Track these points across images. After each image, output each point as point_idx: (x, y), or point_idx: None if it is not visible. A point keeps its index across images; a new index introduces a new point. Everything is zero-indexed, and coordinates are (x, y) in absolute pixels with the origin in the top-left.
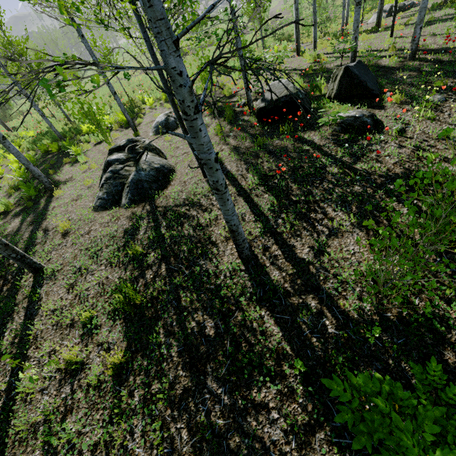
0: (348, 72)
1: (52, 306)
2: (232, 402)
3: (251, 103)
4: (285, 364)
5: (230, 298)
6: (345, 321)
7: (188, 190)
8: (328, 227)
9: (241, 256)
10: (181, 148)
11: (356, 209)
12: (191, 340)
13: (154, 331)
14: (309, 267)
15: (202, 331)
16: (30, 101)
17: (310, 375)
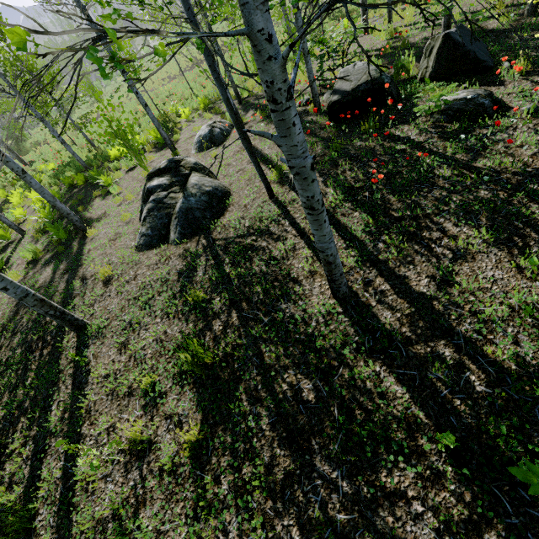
0: (448, 41)
1: (103, 370)
2: (354, 491)
3: (317, 99)
4: (421, 437)
5: (329, 350)
6: (501, 375)
7: (251, 216)
8: (451, 248)
9: (336, 295)
10: (234, 165)
11: (487, 221)
12: (285, 408)
13: (235, 398)
14: (433, 304)
15: (298, 396)
16: (47, 126)
17: (460, 452)
